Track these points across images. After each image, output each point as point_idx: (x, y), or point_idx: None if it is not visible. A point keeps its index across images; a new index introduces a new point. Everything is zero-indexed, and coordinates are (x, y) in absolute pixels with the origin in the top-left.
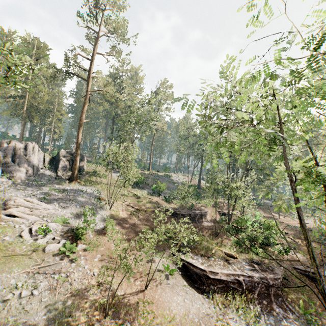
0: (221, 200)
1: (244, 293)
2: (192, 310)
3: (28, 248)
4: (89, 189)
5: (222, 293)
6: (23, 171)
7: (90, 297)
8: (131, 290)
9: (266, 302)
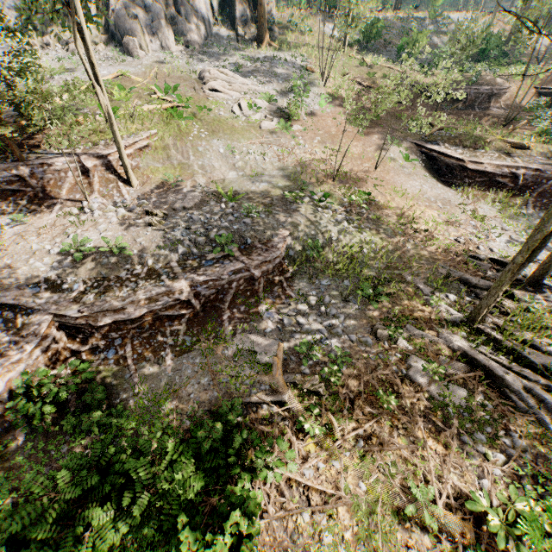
0: None
1: (516, 191)
2: (430, 194)
3: (244, 124)
4: (289, 57)
5: (479, 188)
6: (196, 32)
7: (316, 168)
8: (357, 169)
9: (548, 202)
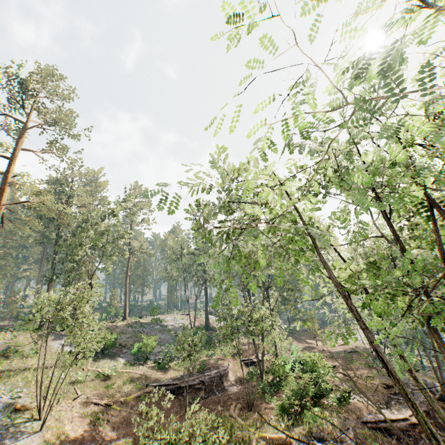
0: (242, 341)
1: None
2: None
3: None
4: None
5: None
6: None
7: None
8: None
9: None
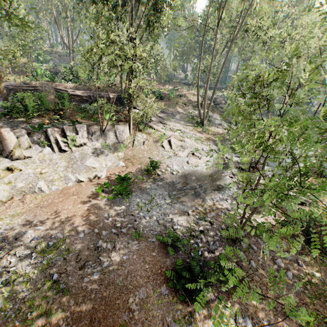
0: None
1: None
2: None
3: None
4: None
5: None
6: None
7: None
8: None
9: None
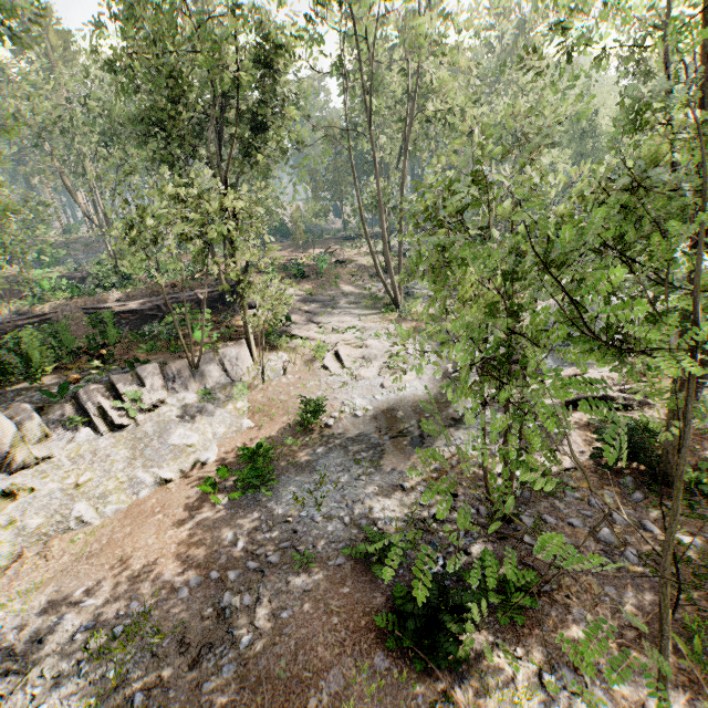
0: None
1: None
2: None
3: None
4: None
5: None
6: None
7: None
8: None
9: None
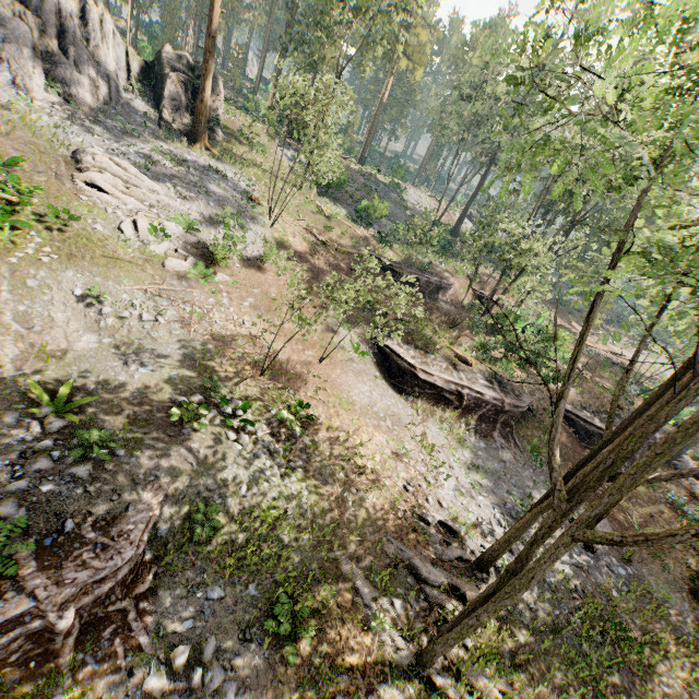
0: (488, 272)
1: (461, 410)
2: (380, 405)
3: (137, 254)
4: (231, 173)
5: (428, 400)
6: (90, 88)
7: (239, 348)
8: (298, 358)
9: (487, 427)
